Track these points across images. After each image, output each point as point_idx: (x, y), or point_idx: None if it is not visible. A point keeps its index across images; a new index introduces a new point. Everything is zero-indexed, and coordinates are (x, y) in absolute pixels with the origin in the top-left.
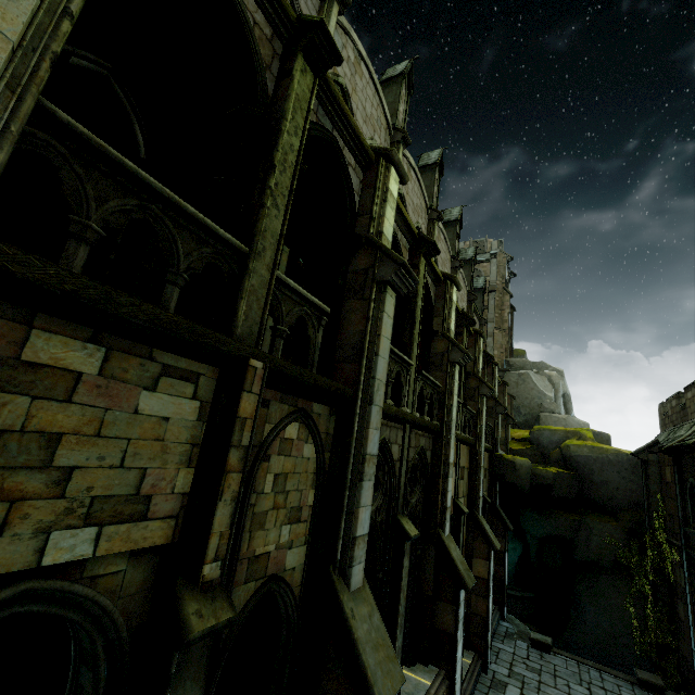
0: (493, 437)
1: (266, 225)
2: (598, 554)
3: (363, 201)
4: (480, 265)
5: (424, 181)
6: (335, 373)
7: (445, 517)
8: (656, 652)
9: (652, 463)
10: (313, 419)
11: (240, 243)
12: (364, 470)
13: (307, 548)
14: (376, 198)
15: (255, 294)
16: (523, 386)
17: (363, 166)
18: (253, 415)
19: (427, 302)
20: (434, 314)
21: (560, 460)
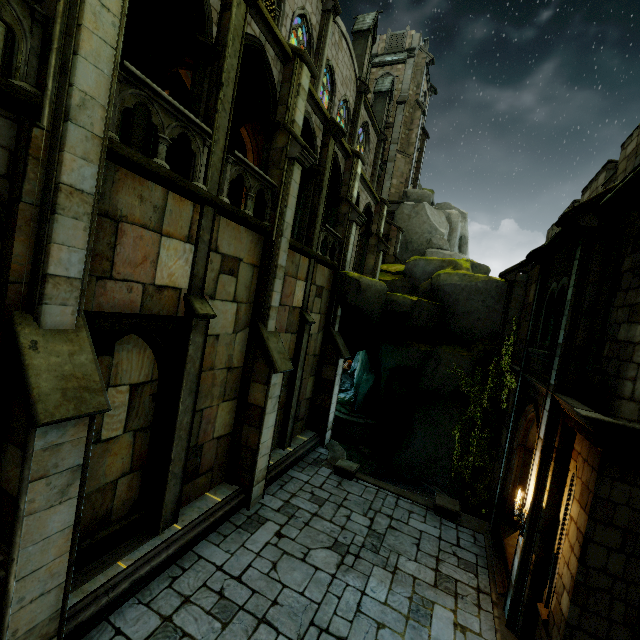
0: (341, 251)
1: None
2: (442, 384)
3: None
4: (394, 67)
5: None
6: None
7: (43, 293)
8: (471, 473)
9: (519, 284)
10: None
11: None
12: None
13: None
14: None
15: None
16: (416, 219)
17: None
18: None
19: None
20: None
21: (429, 292)
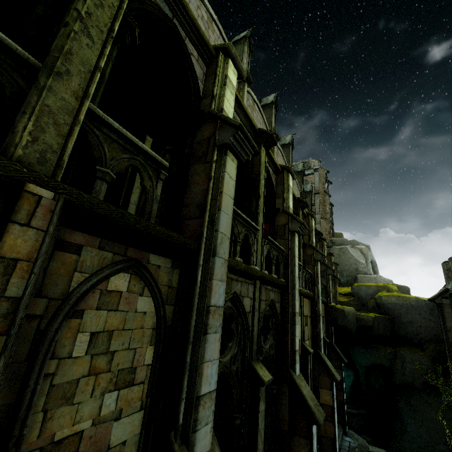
0: (326, 292)
1: (72, 48)
2: (412, 377)
3: (206, 87)
4: (307, 177)
5: (265, 115)
6: (181, 229)
7: (295, 359)
8: None
9: (445, 305)
10: (148, 270)
11: (26, 53)
12: (208, 322)
13: (144, 414)
14: (216, 82)
15: (52, 117)
16: (344, 256)
17: (205, 60)
18: (33, 256)
19: (270, 187)
20: (276, 196)
21: (376, 308)
